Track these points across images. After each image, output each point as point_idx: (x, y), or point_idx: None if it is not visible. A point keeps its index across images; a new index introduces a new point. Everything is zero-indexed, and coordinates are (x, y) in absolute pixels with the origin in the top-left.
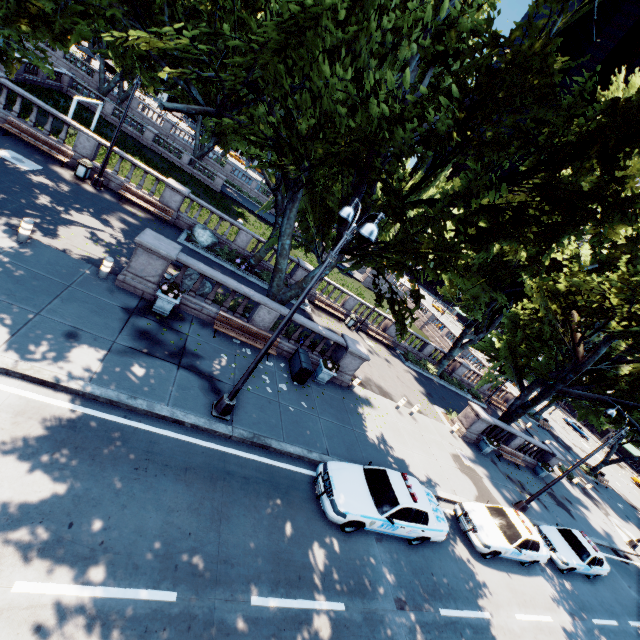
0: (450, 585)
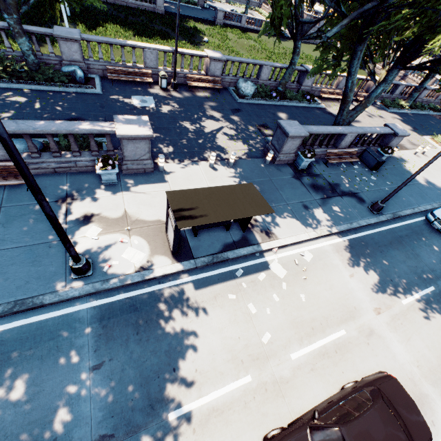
0: None
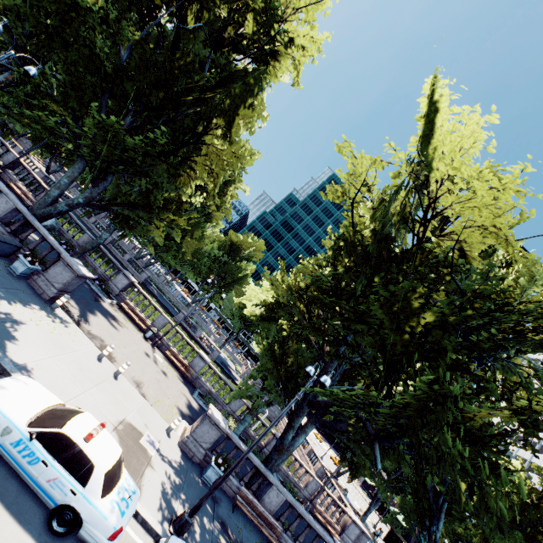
0: None
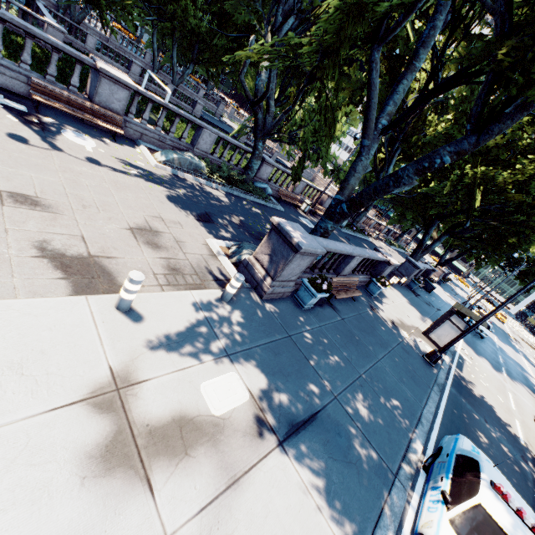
0: (490, 340)
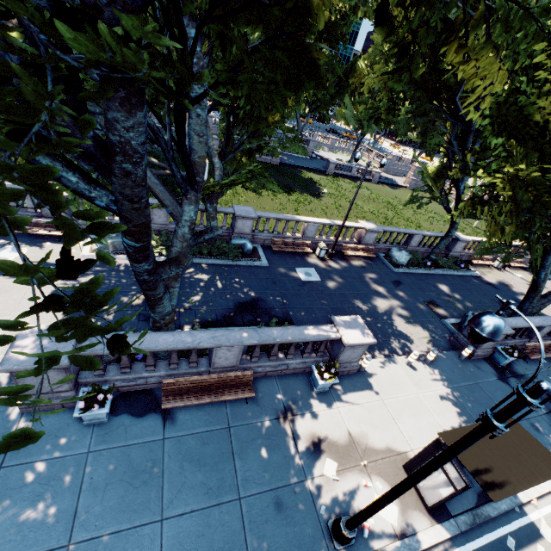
0: None
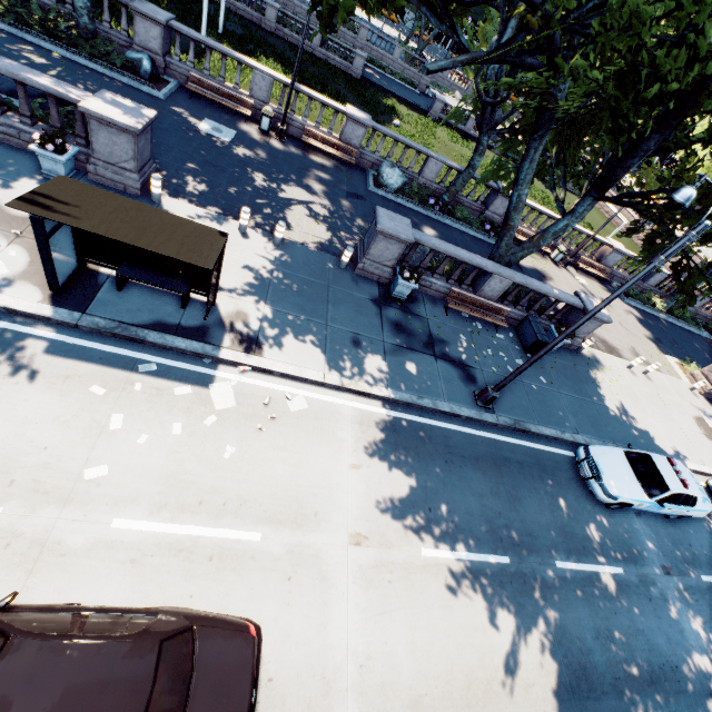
0: (707, 555)
